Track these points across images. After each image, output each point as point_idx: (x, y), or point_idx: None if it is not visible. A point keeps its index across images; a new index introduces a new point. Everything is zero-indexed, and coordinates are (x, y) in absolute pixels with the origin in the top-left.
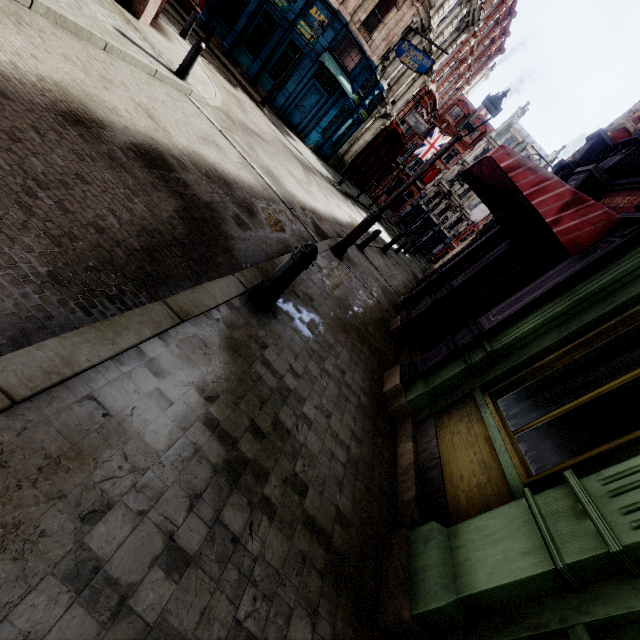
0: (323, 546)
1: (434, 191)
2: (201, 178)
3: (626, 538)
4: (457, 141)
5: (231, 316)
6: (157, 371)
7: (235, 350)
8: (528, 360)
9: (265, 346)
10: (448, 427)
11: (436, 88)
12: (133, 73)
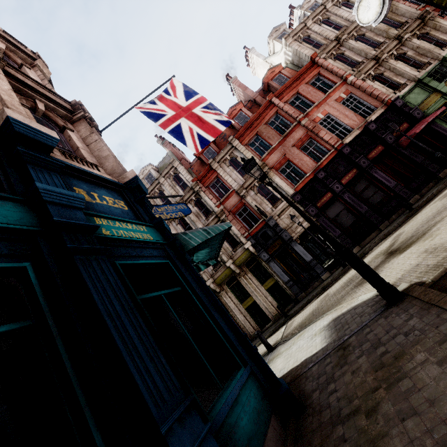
0: None
1: None
2: None
3: None
4: None
5: None
6: None
7: None
8: None
9: None
10: None
11: None
12: None
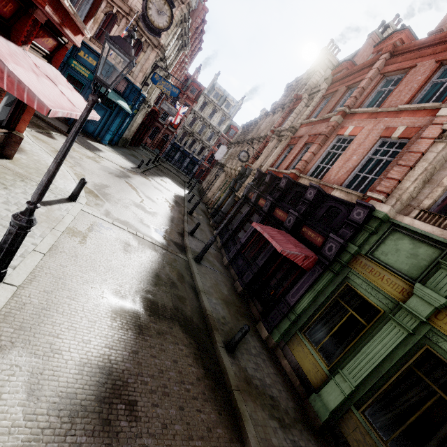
0: (299, 422)
1: (182, 132)
2: (158, 290)
3: (354, 385)
4: (186, 98)
5: (236, 369)
6: (255, 416)
7: (248, 383)
8: (309, 317)
9: (246, 369)
10: (295, 349)
11: (171, 79)
12: (76, 237)
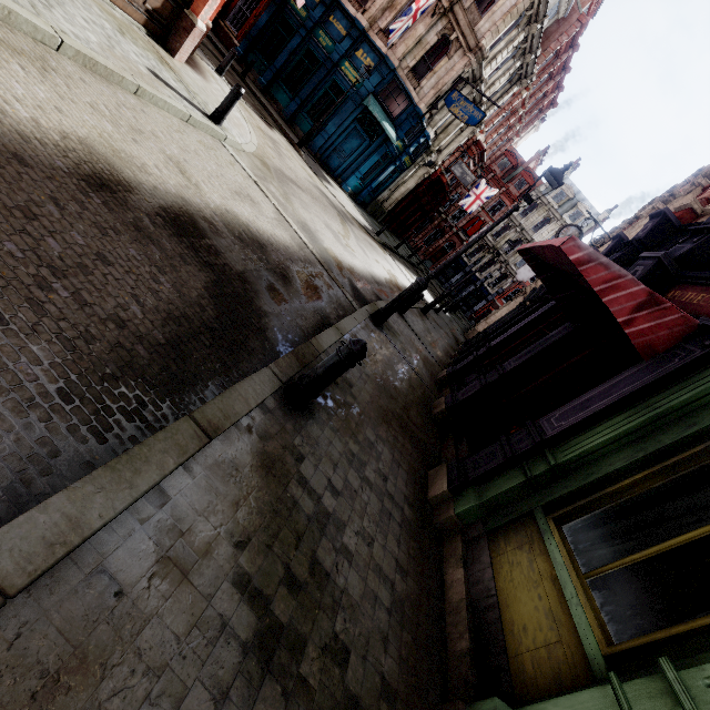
0: None
1: (478, 244)
2: (234, 242)
3: None
4: (504, 193)
5: (265, 423)
6: (180, 516)
7: (269, 469)
8: (598, 481)
9: (301, 458)
10: (505, 554)
11: (484, 138)
12: (165, 119)
